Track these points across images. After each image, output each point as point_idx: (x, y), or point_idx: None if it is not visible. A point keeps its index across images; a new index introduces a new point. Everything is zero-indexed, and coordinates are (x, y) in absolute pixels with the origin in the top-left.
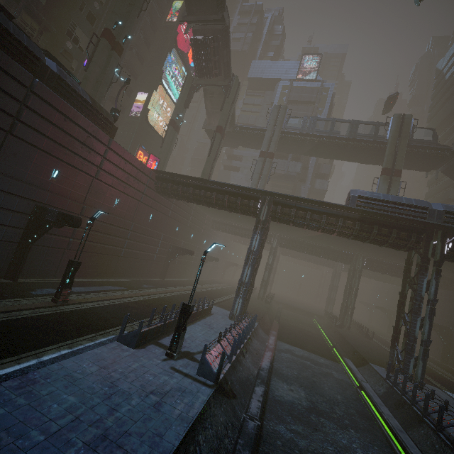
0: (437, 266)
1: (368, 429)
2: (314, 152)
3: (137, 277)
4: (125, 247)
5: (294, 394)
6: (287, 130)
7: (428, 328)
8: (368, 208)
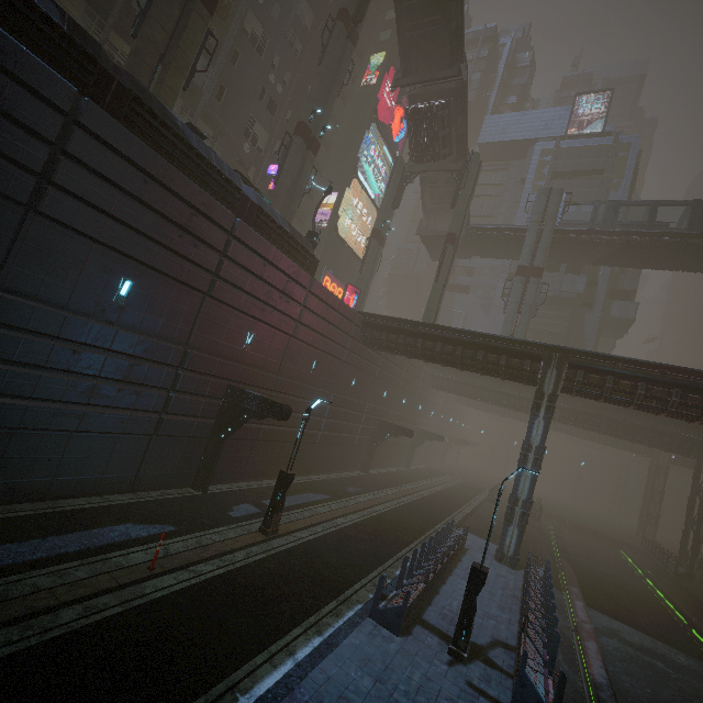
0: None
1: None
2: (615, 260)
3: (333, 471)
4: (322, 429)
5: None
6: (563, 226)
7: None
8: None
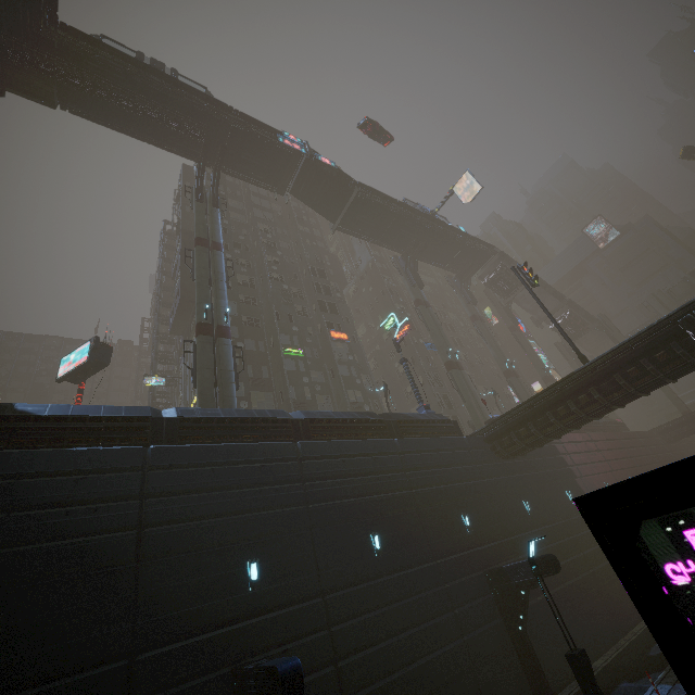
0: None
1: None
2: None
3: None
4: None
5: None
6: (680, 301)
7: None
8: None
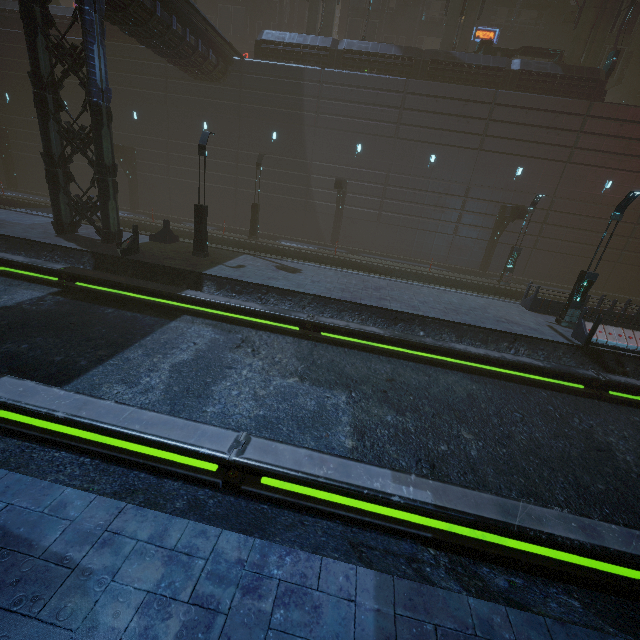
0: None
1: None
2: None
3: None
4: (626, 249)
5: None
6: None
7: None
8: None
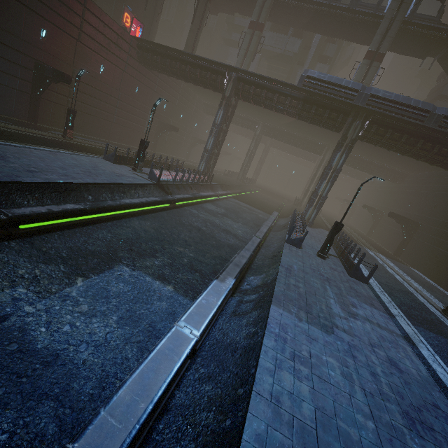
0: (351, 143)
1: (252, 227)
2: (312, 26)
3: (131, 145)
4: (116, 115)
5: (216, 209)
6: None
7: (328, 189)
8: (312, 88)
